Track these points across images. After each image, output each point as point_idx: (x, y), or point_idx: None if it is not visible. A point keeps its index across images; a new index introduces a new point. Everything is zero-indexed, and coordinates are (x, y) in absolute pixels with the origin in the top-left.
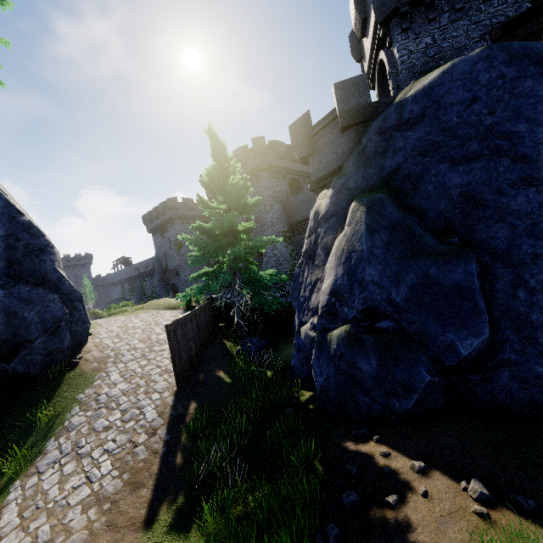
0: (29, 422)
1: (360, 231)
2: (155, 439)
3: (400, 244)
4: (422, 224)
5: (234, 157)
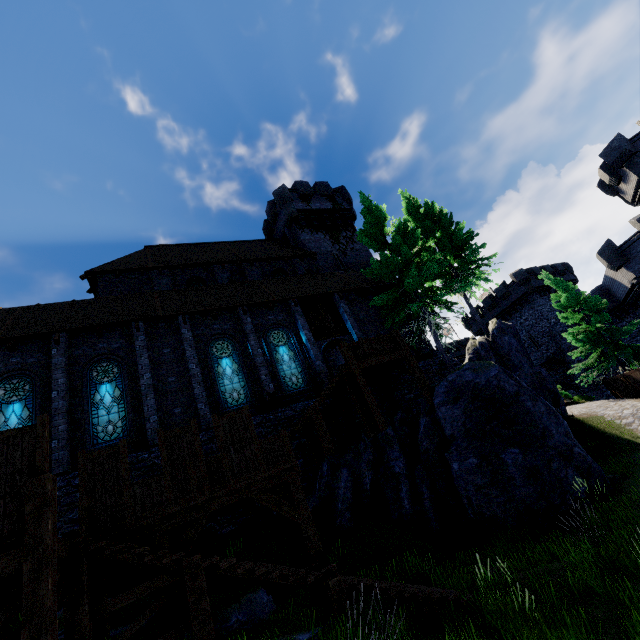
0: (595, 432)
1: None
2: None
3: None
4: None
5: (497, 293)
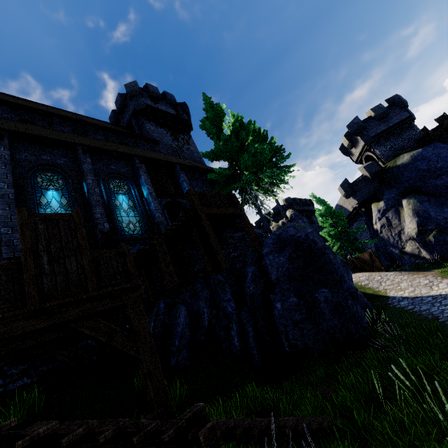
0: None
1: (417, 205)
2: (403, 272)
3: (435, 203)
4: (437, 197)
5: (273, 211)
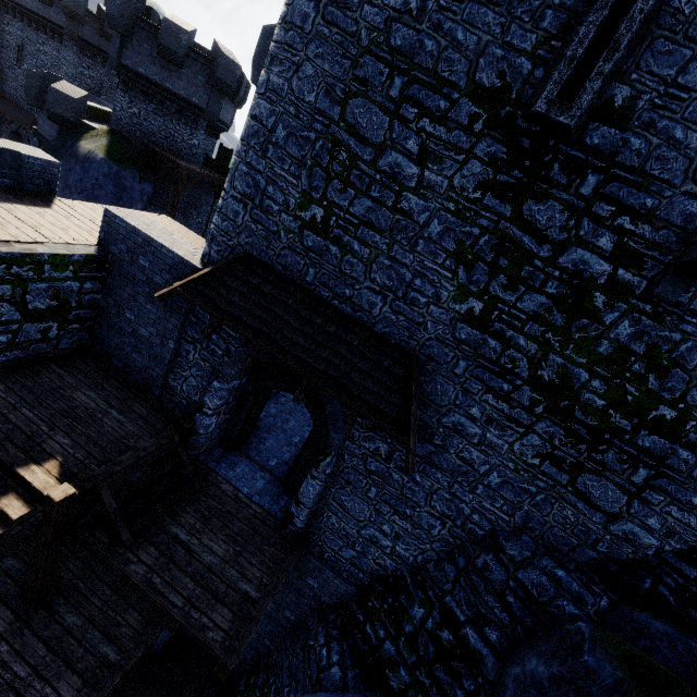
0: None
1: None
2: None
3: None
4: None
5: None
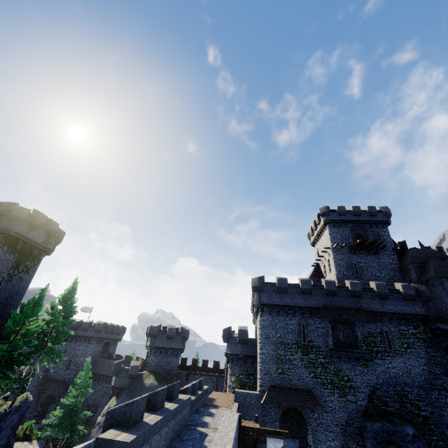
0: None
1: None
2: None
3: None
4: None
5: (83, 325)
